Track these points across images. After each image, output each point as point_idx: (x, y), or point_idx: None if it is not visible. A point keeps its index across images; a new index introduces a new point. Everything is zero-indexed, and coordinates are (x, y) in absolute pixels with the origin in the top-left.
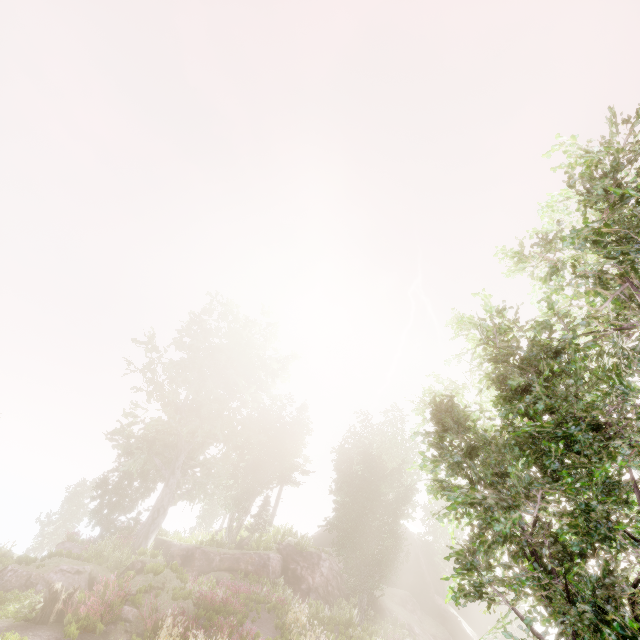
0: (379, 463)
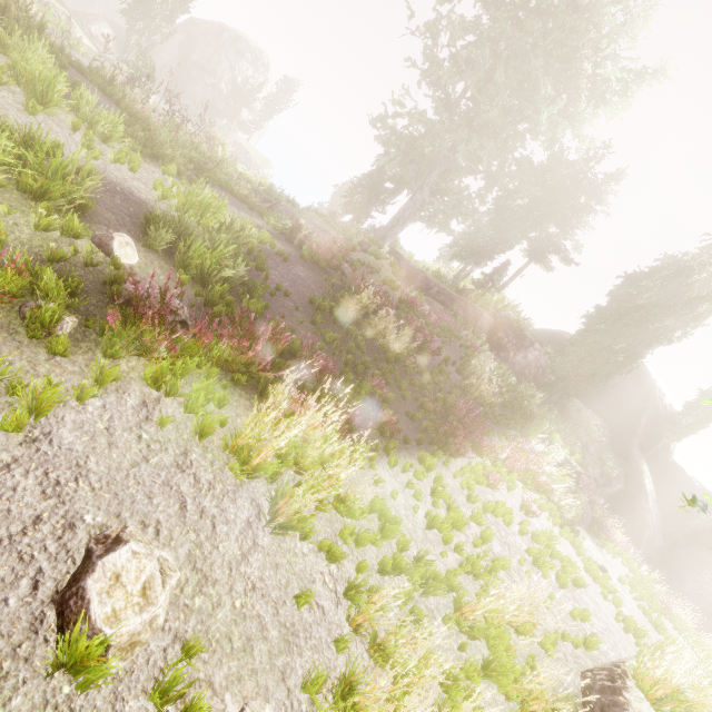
0: (682, 292)
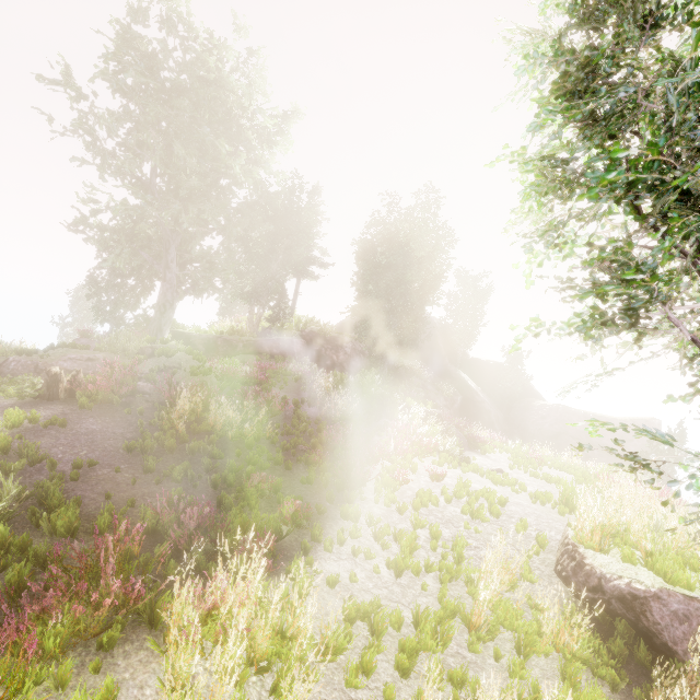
0: (406, 251)
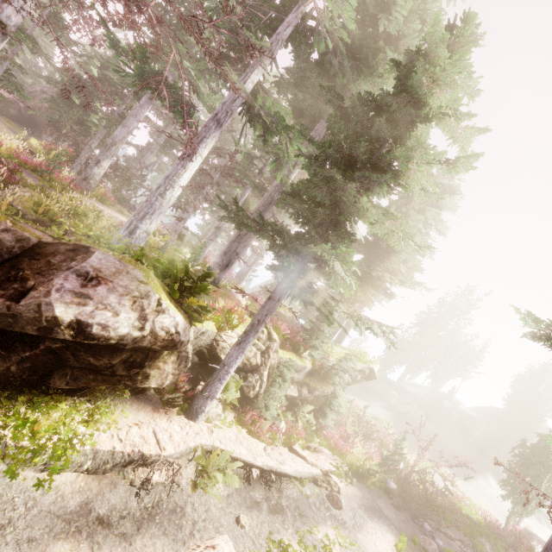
0: (536, 398)
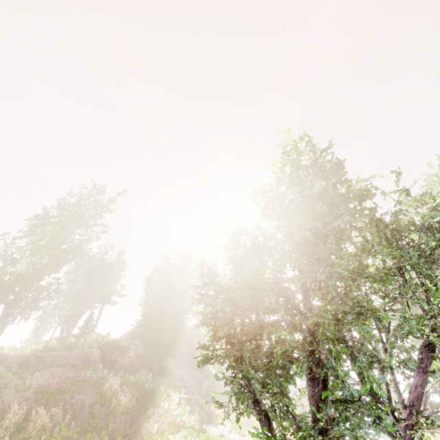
0: (173, 288)
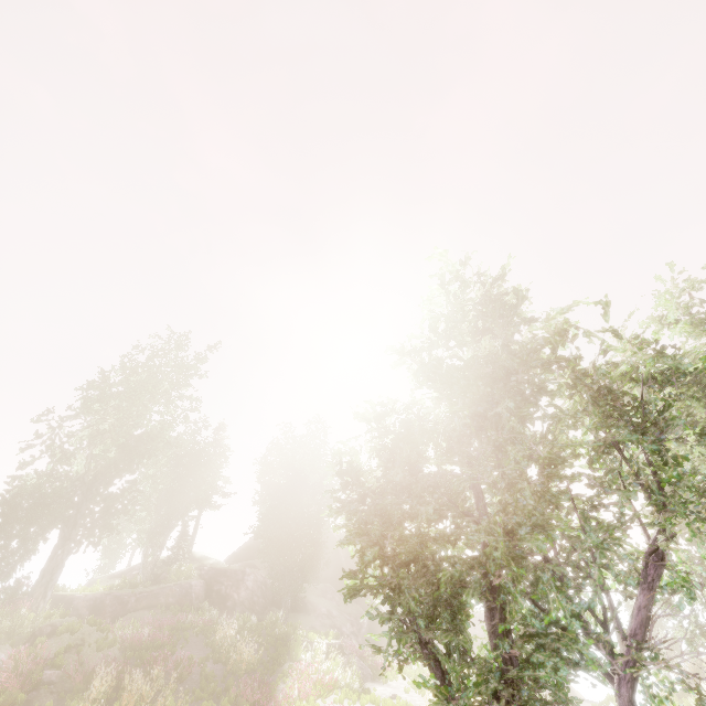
0: (302, 477)
